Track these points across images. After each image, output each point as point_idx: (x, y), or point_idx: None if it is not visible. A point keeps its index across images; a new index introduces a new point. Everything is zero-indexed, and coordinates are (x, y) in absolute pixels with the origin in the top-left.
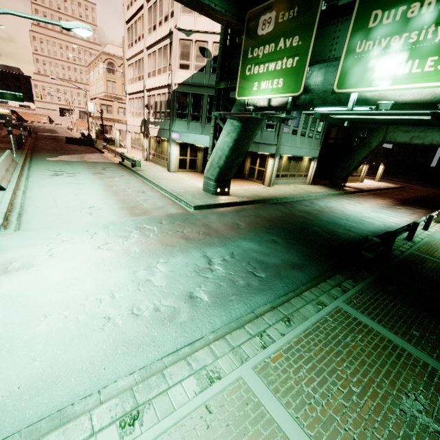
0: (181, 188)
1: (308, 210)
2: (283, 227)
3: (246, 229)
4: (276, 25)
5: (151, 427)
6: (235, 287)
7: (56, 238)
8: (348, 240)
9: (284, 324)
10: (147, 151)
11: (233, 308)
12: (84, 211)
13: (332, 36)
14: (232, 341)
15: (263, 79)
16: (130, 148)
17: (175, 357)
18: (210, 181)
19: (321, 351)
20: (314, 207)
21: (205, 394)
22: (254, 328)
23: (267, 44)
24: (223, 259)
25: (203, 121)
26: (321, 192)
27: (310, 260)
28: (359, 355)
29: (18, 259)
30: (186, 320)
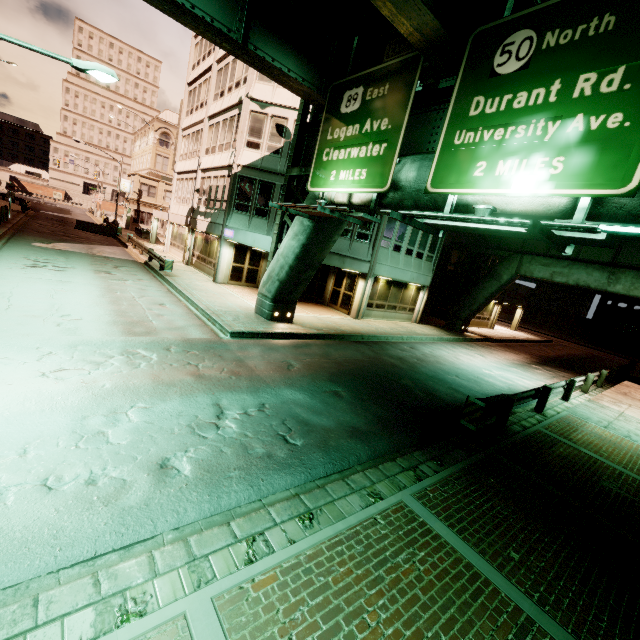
0: (223, 306)
1: (403, 356)
2: (358, 375)
3: (299, 373)
4: (363, 103)
5: None
6: (246, 456)
7: None
8: (450, 404)
9: (302, 523)
10: (190, 251)
11: (227, 490)
12: (51, 319)
13: (432, 124)
14: (198, 546)
15: (343, 167)
16: (168, 245)
17: (86, 569)
18: (265, 299)
19: (347, 576)
20: (414, 354)
21: None
22: (245, 527)
23: (350, 124)
24: (243, 412)
25: (271, 218)
26: (430, 335)
27: (383, 426)
28: (410, 586)
29: None
30: (136, 503)
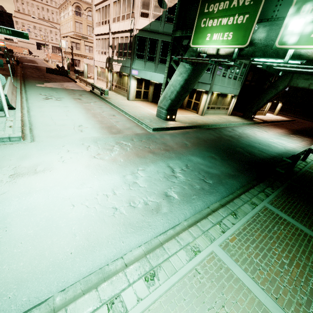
0: (140, 114)
1: (231, 135)
2: (217, 147)
3: (192, 148)
4: None
5: (165, 282)
6: (194, 189)
7: (62, 148)
8: (263, 159)
9: (233, 217)
10: (110, 83)
11: (196, 204)
12: (76, 128)
13: None
14: (202, 227)
15: (216, 31)
16: (96, 79)
17: (165, 236)
18: (162, 109)
19: (260, 236)
20: (235, 133)
21: (193, 262)
22: (214, 219)
23: (222, 1)
24: (181, 169)
25: (156, 61)
26: (238, 122)
27: (239, 172)
28: (284, 239)
29: (41, 163)
30: (167, 211)
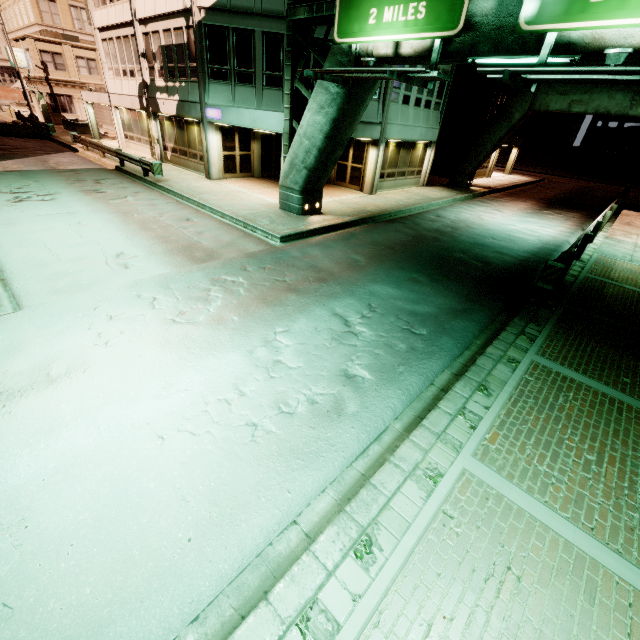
0: (246, 208)
1: (438, 228)
2: (417, 257)
3: (371, 267)
4: None
5: (394, 550)
6: (397, 353)
7: (95, 314)
8: (506, 268)
9: (483, 394)
10: (160, 144)
11: (408, 383)
12: (113, 262)
13: None
14: (433, 427)
15: (388, 2)
16: (123, 139)
17: (366, 459)
18: (291, 192)
19: (538, 420)
20: (444, 223)
21: (435, 498)
22: (450, 406)
23: None
24: (361, 316)
25: (258, 84)
26: (444, 198)
27: (472, 302)
28: (579, 417)
29: (56, 357)
30: (358, 409)
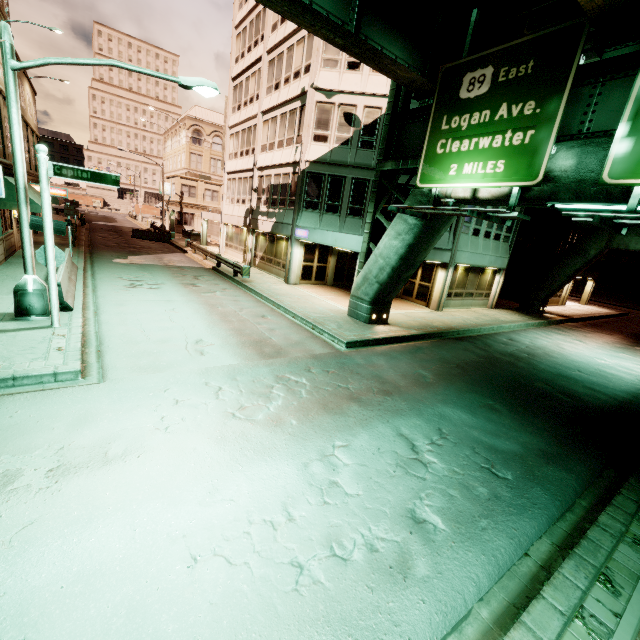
0: (316, 311)
1: (512, 352)
2: (492, 381)
3: (439, 385)
4: (494, 85)
5: None
6: (476, 499)
7: (164, 396)
8: (603, 409)
9: (606, 588)
10: (252, 252)
11: (495, 546)
12: (191, 348)
13: (585, 101)
14: (539, 629)
15: (468, 160)
16: (224, 246)
17: None
18: (361, 302)
19: None
20: (519, 347)
21: None
22: (560, 599)
23: (476, 111)
24: (431, 442)
25: (342, 213)
26: (516, 322)
27: (566, 446)
28: None
29: (118, 436)
30: (429, 572)
